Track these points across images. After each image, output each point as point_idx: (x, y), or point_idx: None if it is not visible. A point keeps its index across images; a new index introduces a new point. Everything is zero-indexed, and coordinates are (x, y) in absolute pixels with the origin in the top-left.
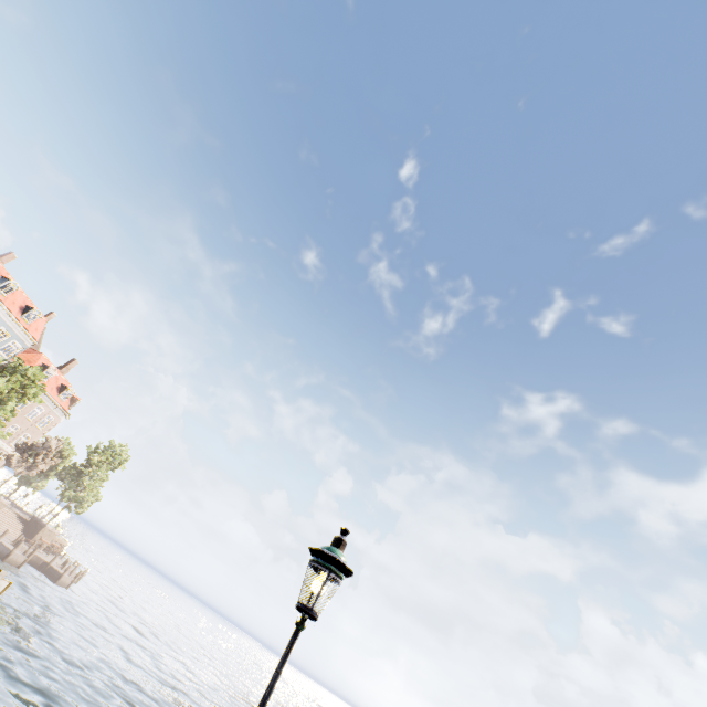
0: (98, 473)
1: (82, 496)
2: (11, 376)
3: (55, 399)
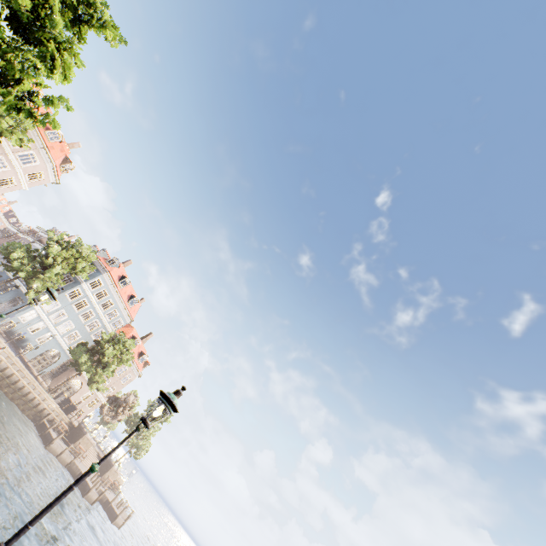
0: (154, 426)
1: (141, 444)
2: (116, 345)
3: (136, 361)
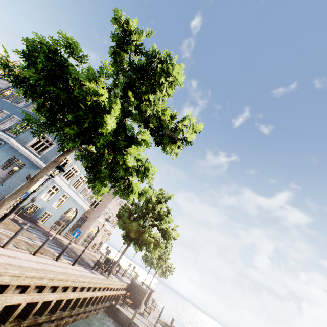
0: (168, 248)
1: (169, 269)
2: (159, 203)
3: None
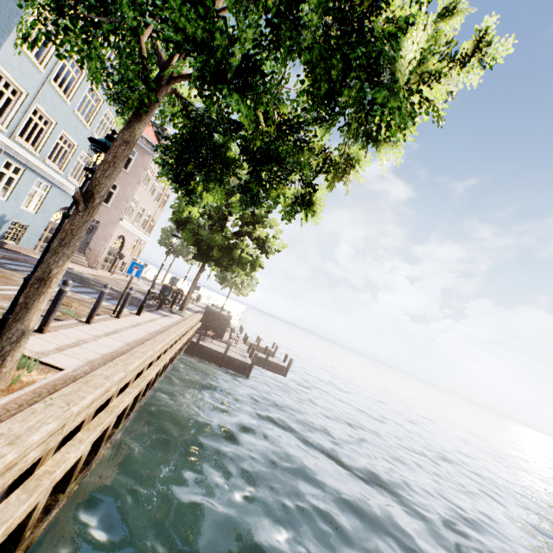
0: None
1: (250, 285)
2: None
3: None
